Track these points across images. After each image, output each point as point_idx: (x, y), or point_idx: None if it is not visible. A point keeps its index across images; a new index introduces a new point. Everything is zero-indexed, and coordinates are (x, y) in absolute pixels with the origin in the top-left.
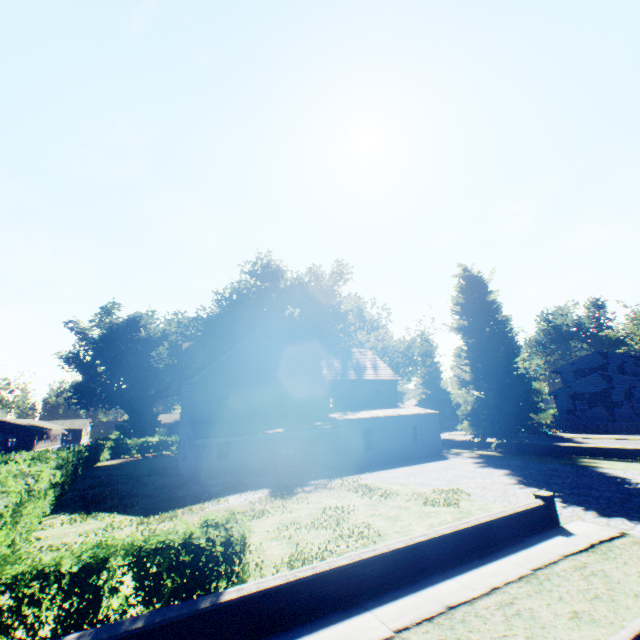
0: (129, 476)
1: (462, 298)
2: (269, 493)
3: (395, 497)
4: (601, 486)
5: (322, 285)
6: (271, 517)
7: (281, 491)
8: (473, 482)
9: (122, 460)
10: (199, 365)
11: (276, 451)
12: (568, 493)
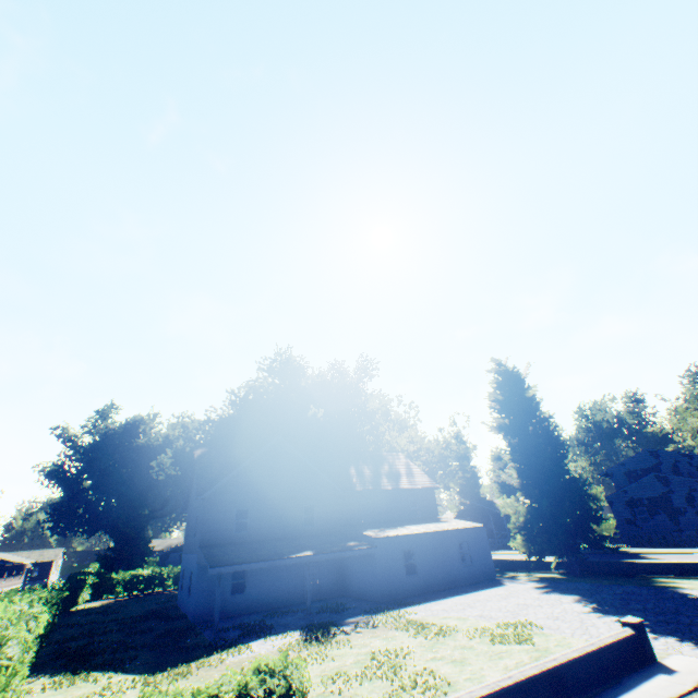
0: (118, 622)
1: (500, 394)
2: (300, 636)
3: (455, 634)
4: (689, 610)
5: (346, 382)
6: (310, 667)
7: (314, 633)
8: (541, 612)
9: (105, 601)
10: (213, 475)
11: (301, 581)
12: (654, 620)
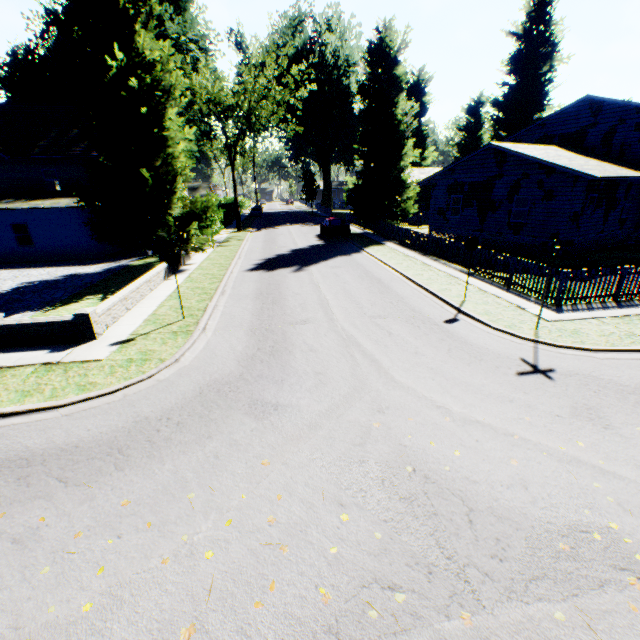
0: None
1: None
2: None
3: None
4: None
5: None
6: None
7: None
8: None
9: None
10: None
11: None
12: None
